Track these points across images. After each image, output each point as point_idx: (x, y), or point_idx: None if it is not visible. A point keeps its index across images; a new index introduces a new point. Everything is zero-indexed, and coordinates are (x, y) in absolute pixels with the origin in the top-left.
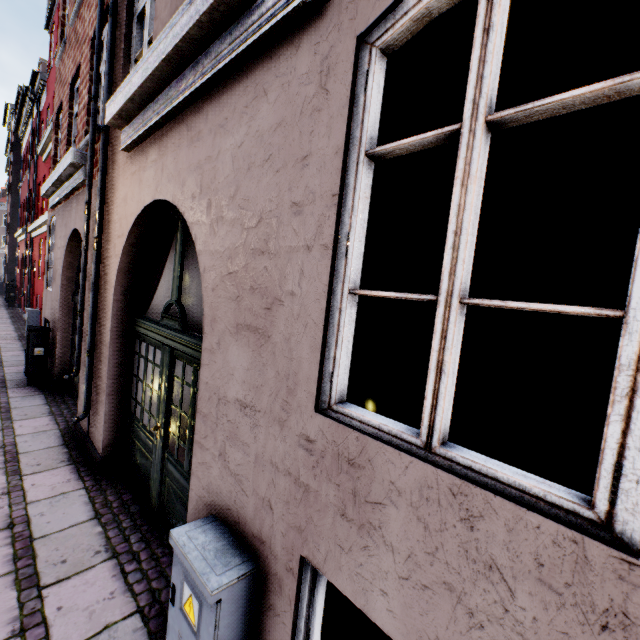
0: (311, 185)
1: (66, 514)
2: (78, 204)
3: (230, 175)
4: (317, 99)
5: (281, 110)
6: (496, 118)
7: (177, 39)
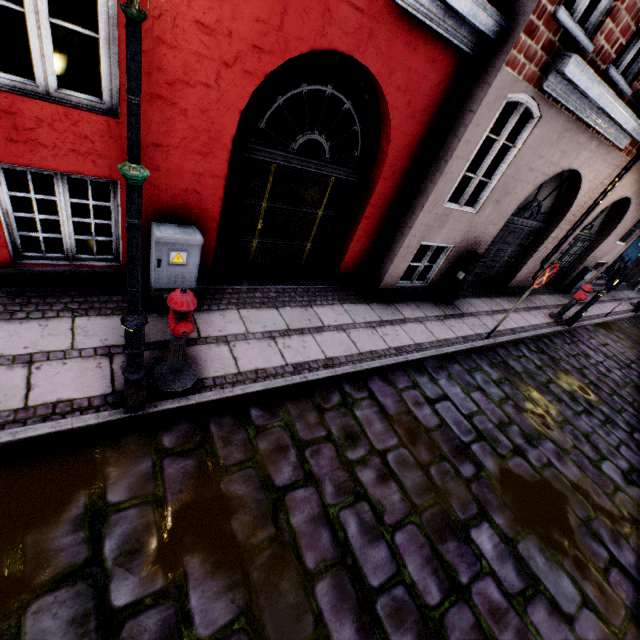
0: None
1: (546, 299)
2: (597, 152)
3: None
4: None
5: None
6: None
7: None
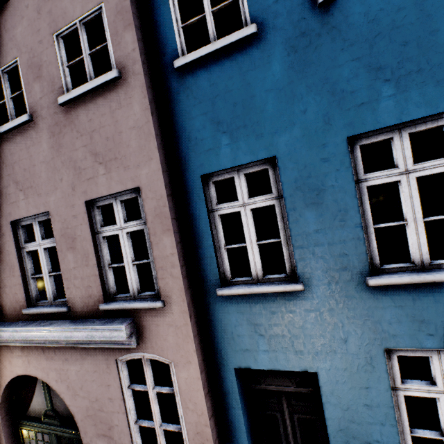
0: (113, 394)
1: None
2: None
3: (77, 380)
4: (108, 370)
5: (94, 367)
6: (154, 391)
7: (36, 338)
